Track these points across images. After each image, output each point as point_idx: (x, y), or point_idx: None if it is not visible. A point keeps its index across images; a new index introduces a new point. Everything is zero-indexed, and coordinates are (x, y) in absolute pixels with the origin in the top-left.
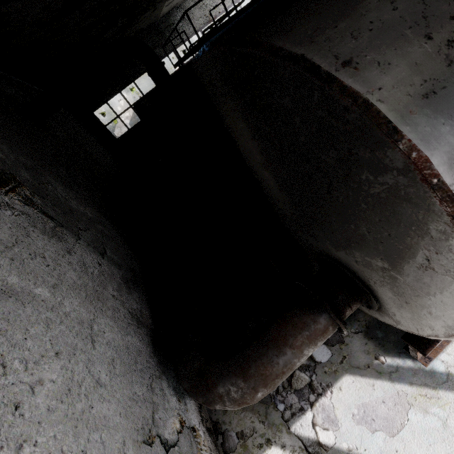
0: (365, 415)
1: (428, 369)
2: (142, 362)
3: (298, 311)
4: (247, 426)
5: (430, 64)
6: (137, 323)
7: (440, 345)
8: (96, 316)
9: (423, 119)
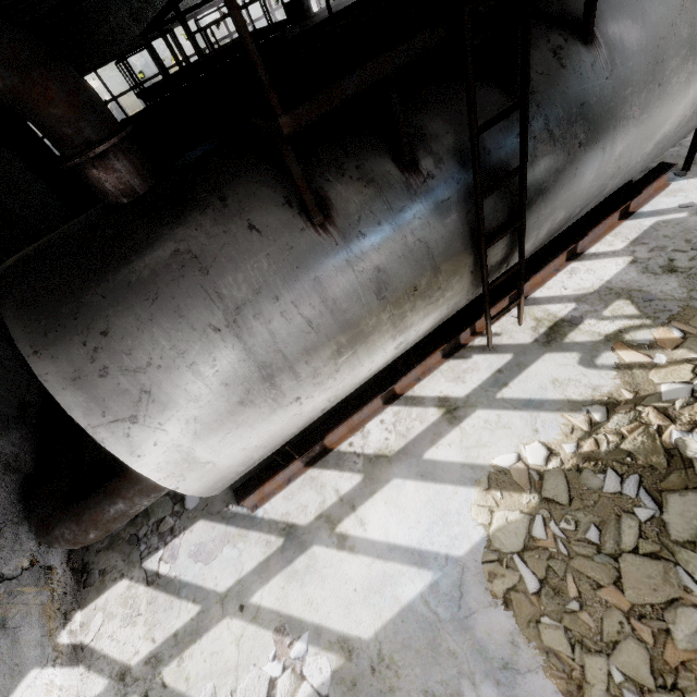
0: (198, 551)
1: (253, 515)
2: None
3: None
4: (111, 565)
5: (81, 361)
6: (4, 470)
7: (268, 497)
8: None
9: (70, 393)
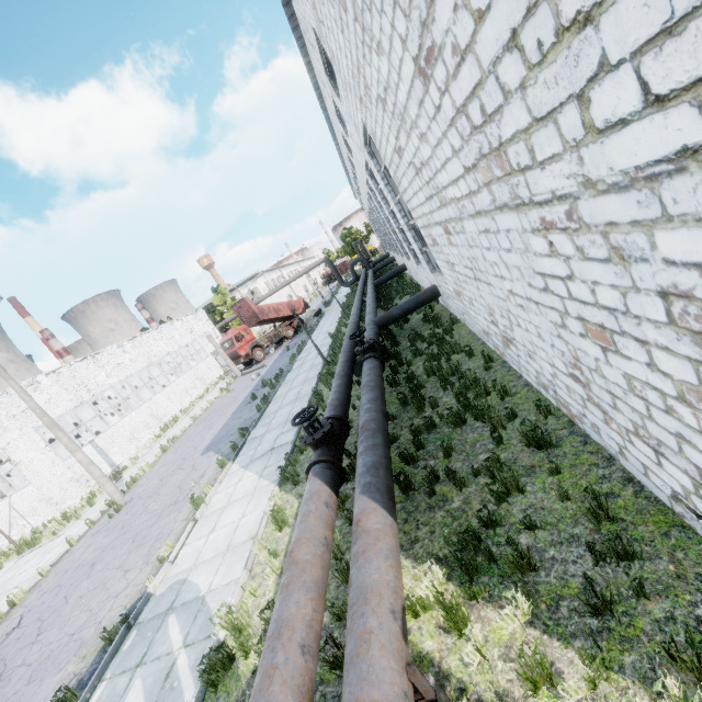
0: None
1: None
2: None
3: None
4: None
5: None
6: None
7: None
8: None
9: None
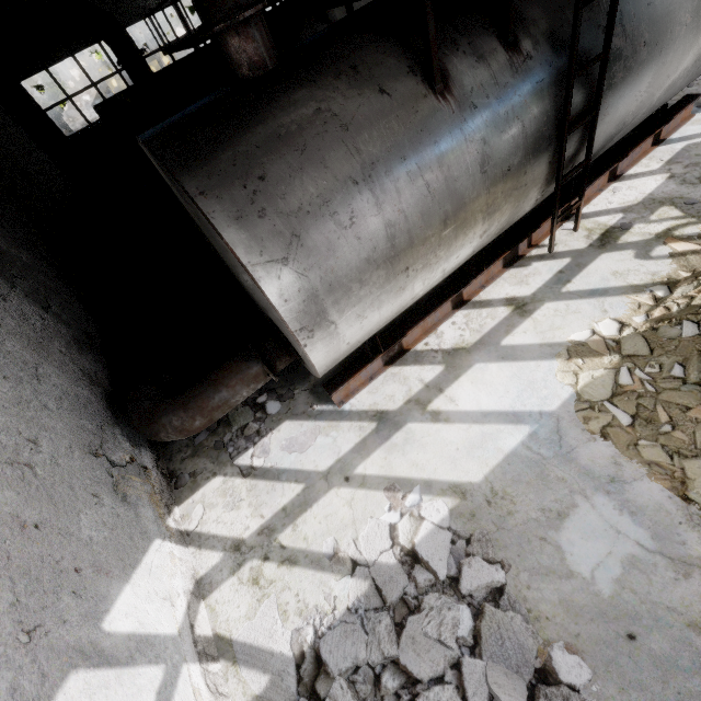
0: (290, 444)
1: (340, 410)
2: (94, 410)
3: (237, 361)
4: (200, 468)
5: (243, 202)
6: (90, 381)
7: (353, 393)
8: (41, 362)
9: (234, 230)
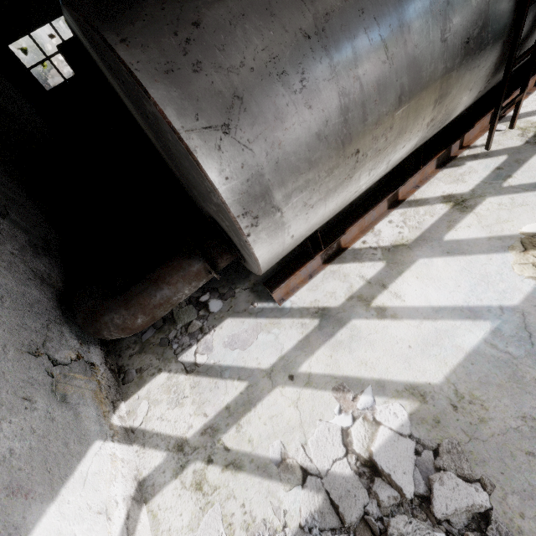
0: (232, 341)
1: (281, 307)
2: (41, 309)
3: (178, 258)
4: (146, 364)
5: (173, 52)
6: (41, 282)
7: (293, 291)
8: None
9: (163, 86)
